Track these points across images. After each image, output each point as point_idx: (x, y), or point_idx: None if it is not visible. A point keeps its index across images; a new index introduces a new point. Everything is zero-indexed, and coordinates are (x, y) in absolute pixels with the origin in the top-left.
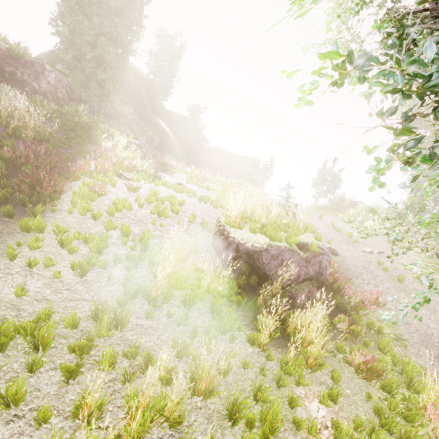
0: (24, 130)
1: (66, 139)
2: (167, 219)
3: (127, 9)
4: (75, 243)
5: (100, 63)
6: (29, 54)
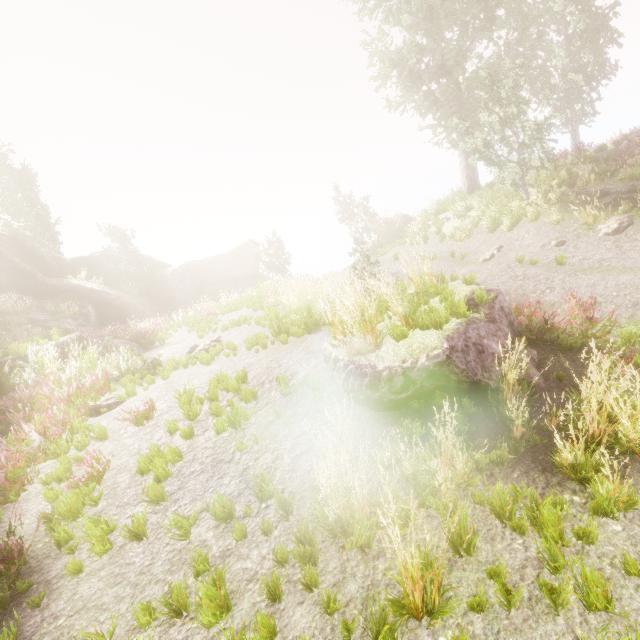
0: None
1: None
2: (250, 420)
3: None
4: (154, 637)
5: None
6: None
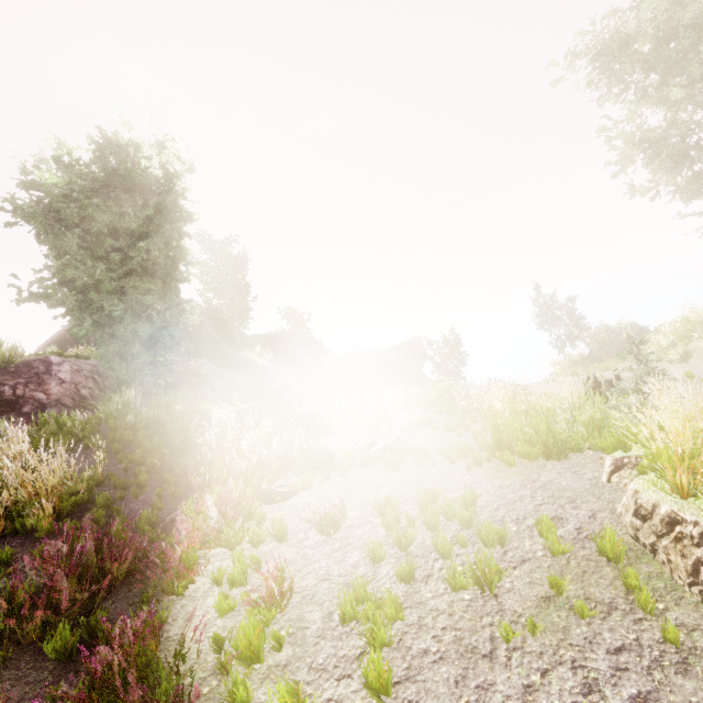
0: (31, 506)
1: (125, 472)
2: (501, 582)
3: (156, 226)
4: None
5: (138, 313)
6: (20, 353)
